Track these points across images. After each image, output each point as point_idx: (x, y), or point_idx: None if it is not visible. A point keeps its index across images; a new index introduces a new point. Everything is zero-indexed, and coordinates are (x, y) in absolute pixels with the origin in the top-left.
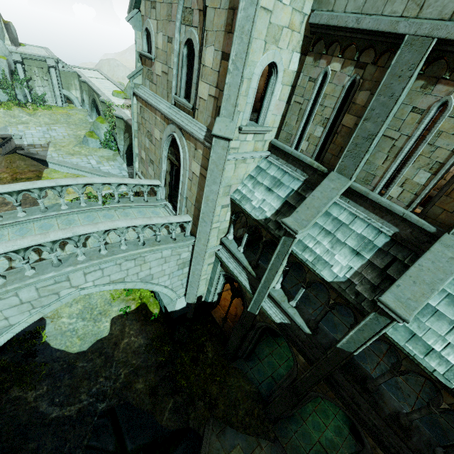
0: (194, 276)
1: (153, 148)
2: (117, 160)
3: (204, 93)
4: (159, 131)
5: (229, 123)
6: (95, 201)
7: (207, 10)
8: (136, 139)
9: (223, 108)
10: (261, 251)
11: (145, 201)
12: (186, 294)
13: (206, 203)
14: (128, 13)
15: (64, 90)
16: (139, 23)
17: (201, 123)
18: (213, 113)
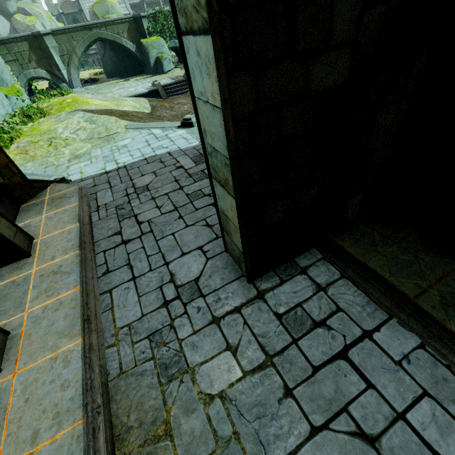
0: None
1: None
2: None
3: None
4: None
5: None
6: None
7: None
8: None
9: None
10: None
11: None
12: None
13: None
14: None
15: None
16: None
17: None
18: None
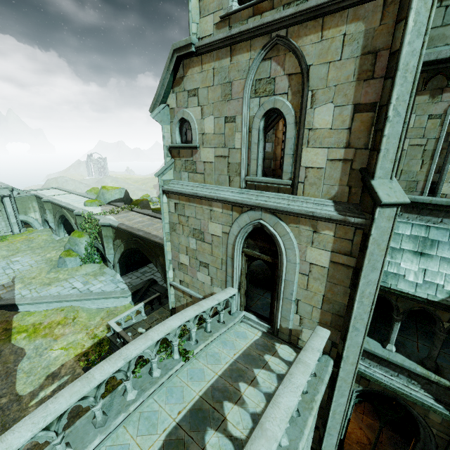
0: (333, 417)
1: (207, 247)
2: (106, 273)
3: (317, 161)
4: (219, 225)
5: (390, 183)
6: (169, 356)
7: (311, 69)
8: (168, 243)
9: (378, 167)
10: (441, 343)
11: (221, 324)
12: (321, 449)
13: (359, 302)
14: (151, 111)
15: (21, 215)
16: (167, 116)
17: (314, 198)
18: (344, 179)
